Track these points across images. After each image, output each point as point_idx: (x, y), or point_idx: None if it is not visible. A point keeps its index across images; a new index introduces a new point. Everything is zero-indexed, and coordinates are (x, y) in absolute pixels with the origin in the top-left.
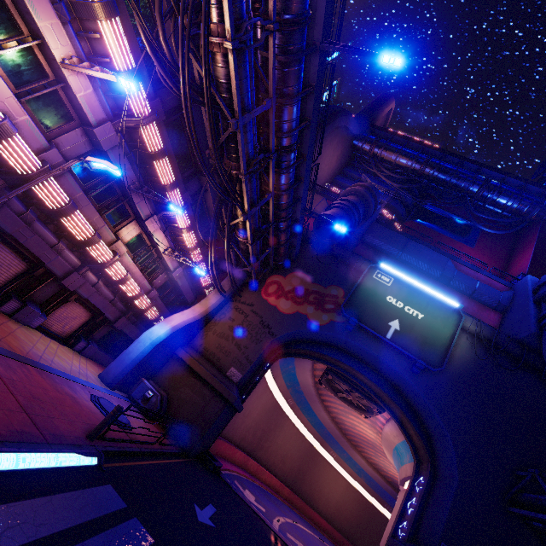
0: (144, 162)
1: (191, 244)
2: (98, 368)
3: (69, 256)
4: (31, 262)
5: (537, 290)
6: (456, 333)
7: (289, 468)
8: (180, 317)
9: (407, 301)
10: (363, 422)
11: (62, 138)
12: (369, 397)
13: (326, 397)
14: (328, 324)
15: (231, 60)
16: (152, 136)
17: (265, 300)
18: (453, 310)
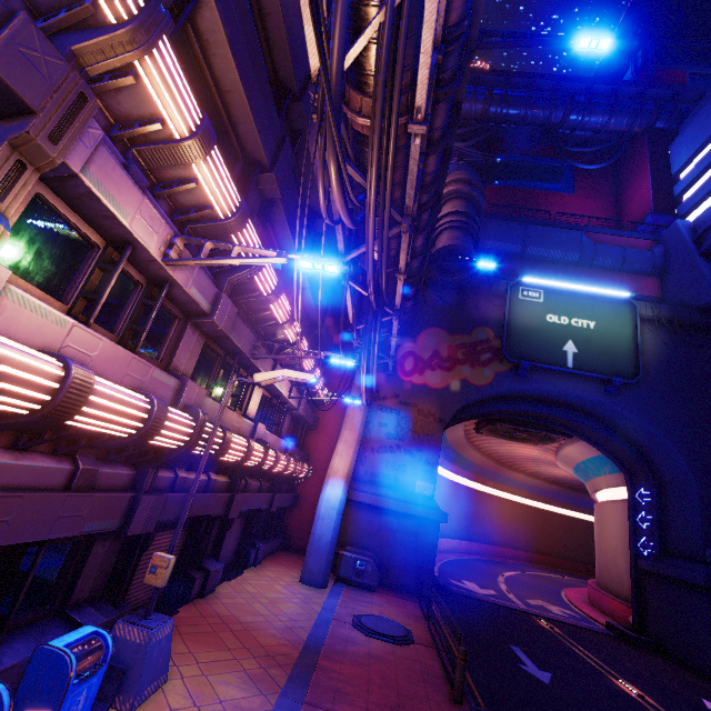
0: (252, 309)
1: (311, 366)
2: (280, 568)
3: (219, 482)
4: (190, 523)
5: (698, 239)
6: (638, 329)
7: (457, 522)
8: (343, 461)
9: (570, 313)
10: (526, 446)
11: (177, 355)
12: (551, 429)
13: (476, 438)
14: (496, 379)
15: (416, 147)
16: (267, 275)
17: (409, 383)
18: (622, 301)
